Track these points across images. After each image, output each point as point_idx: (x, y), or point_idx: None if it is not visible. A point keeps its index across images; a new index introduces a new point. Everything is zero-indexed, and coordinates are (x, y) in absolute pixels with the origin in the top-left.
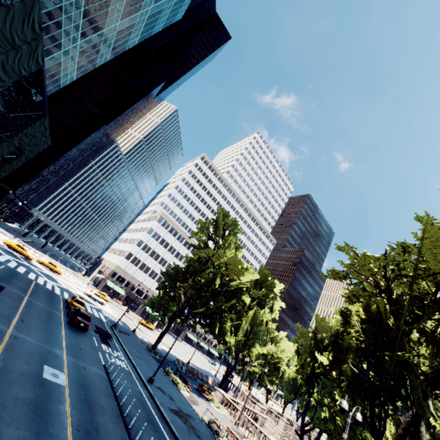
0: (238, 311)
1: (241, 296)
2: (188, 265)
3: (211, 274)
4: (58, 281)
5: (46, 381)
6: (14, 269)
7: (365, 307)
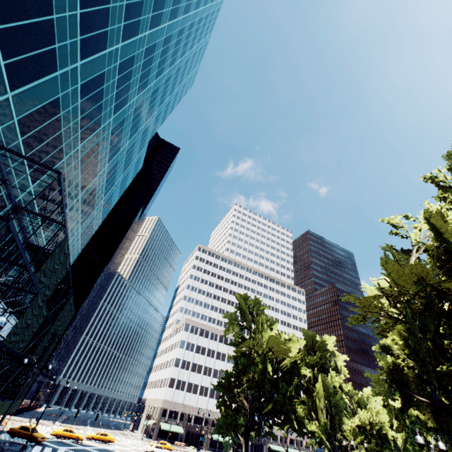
0: (306, 389)
1: (300, 371)
2: (236, 366)
3: (260, 365)
4: (115, 451)
5: None
6: None
7: (397, 335)
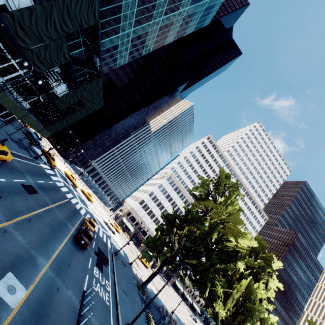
0: (228, 276)
1: (236, 261)
2: (186, 214)
3: (208, 227)
4: (88, 206)
5: None
6: (59, 187)
7: None
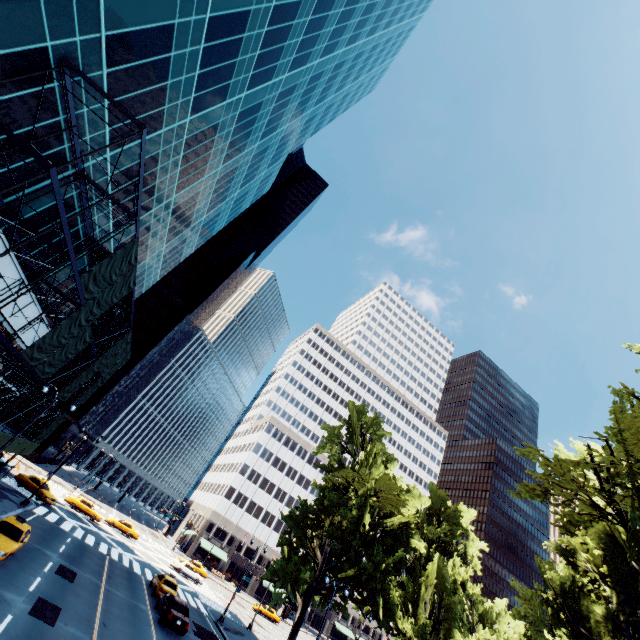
0: (410, 568)
1: (409, 540)
2: (320, 499)
3: (355, 510)
4: (134, 551)
5: None
6: (82, 540)
7: (594, 539)
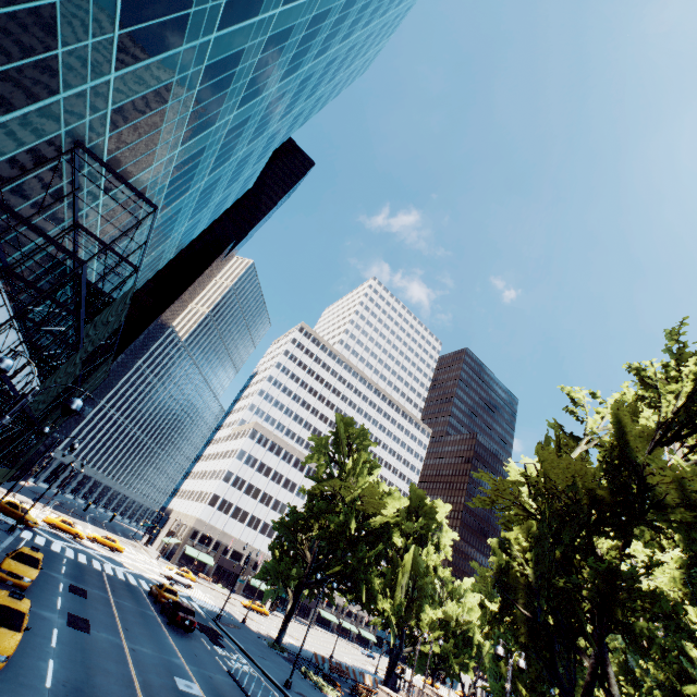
0: (391, 559)
1: (390, 536)
2: (309, 507)
3: (342, 515)
4: (124, 564)
5: (185, 693)
6: (76, 559)
7: (525, 532)
